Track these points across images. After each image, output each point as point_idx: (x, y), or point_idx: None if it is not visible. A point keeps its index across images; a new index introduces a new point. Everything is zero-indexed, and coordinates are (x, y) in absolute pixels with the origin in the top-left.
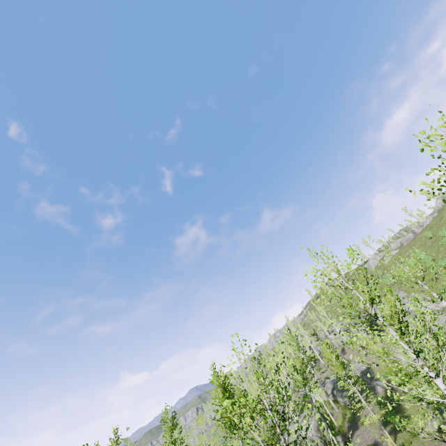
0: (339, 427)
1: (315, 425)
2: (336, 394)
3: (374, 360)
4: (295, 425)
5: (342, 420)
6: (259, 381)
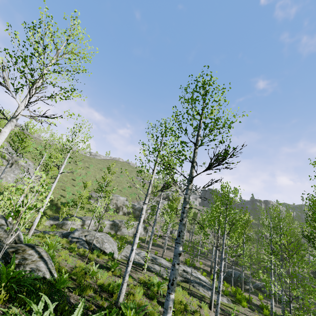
0: None
1: None
2: None
3: None
4: None
5: None
6: None
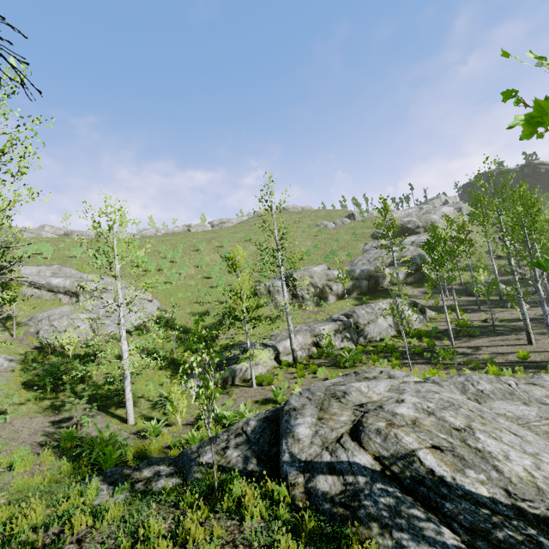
0: None
1: None
2: None
3: None
4: None
5: None
6: None
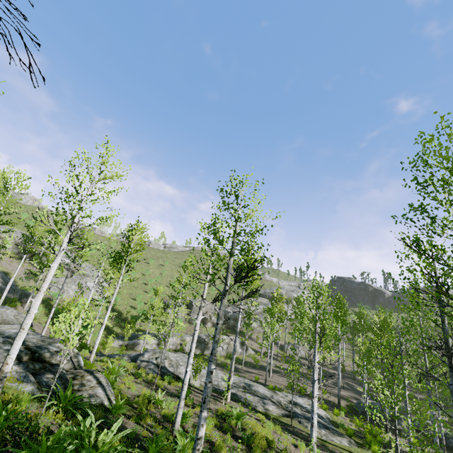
0: None
1: None
2: None
3: (18, 273)
4: None
5: None
6: None
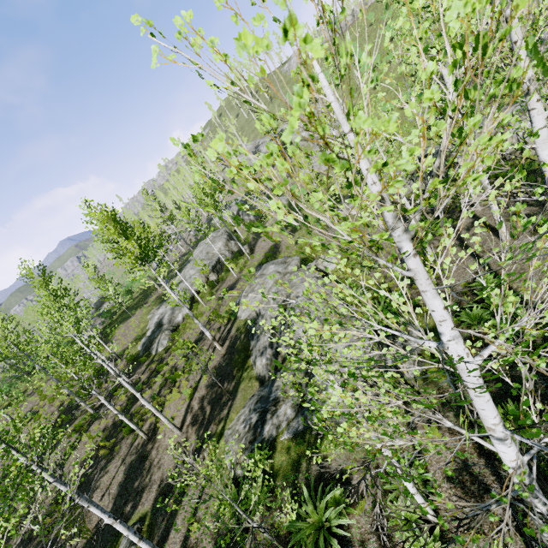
0: (245, 239)
1: (224, 242)
2: (243, 214)
3: (281, 179)
4: (202, 246)
5: (247, 234)
6: (157, 215)
